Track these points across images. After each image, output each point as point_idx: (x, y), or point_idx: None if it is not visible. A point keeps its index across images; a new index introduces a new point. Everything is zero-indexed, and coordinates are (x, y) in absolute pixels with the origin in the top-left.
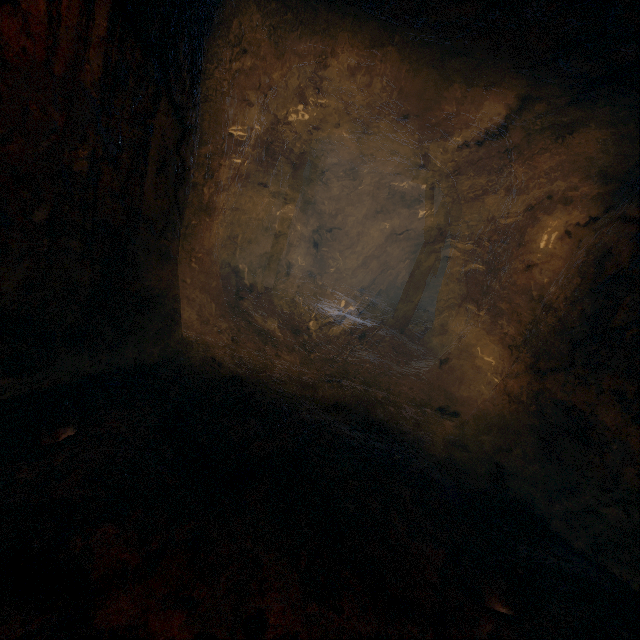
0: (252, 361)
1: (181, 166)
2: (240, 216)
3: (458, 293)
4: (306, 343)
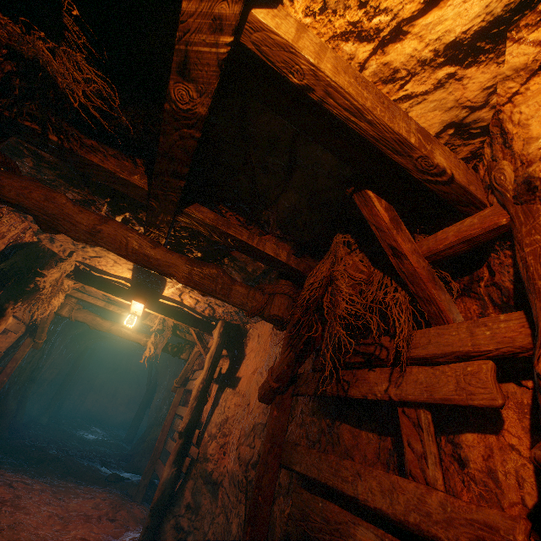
0: (39, 443)
1: (37, 365)
2: (41, 380)
3: (154, 414)
4: (66, 442)
